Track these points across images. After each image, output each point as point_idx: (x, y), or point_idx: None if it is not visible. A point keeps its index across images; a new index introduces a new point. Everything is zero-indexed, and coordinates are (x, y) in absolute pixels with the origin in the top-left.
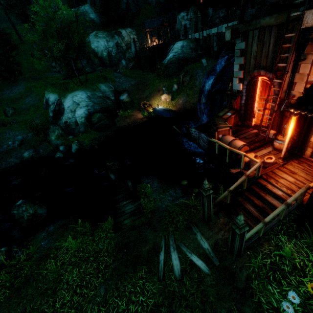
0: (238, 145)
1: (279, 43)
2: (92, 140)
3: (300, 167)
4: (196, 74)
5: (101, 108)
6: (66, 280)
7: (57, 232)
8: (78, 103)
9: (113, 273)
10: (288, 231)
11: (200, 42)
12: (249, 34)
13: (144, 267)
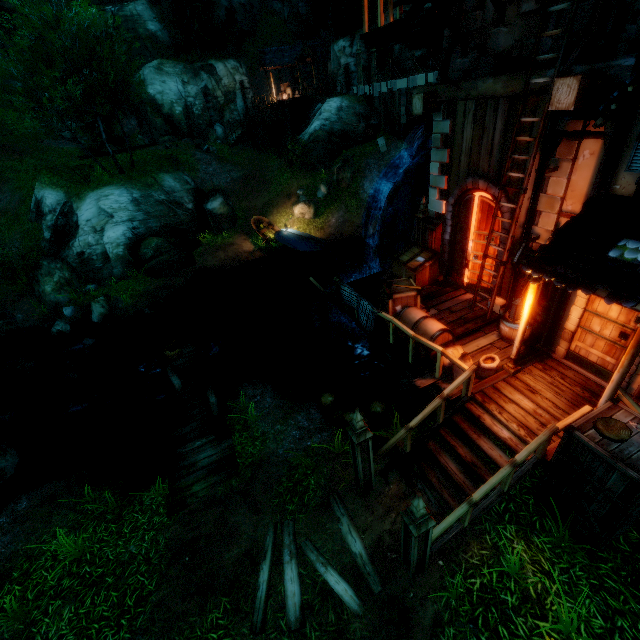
0: (431, 329)
1: (512, 132)
2: (139, 295)
3: (545, 378)
4: (366, 166)
5: (164, 227)
6: (42, 637)
7: (37, 513)
8: (112, 214)
9: (155, 615)
10: (518, 514)
11: (375, 103)
12: (457, 107)
13: (224, 601)
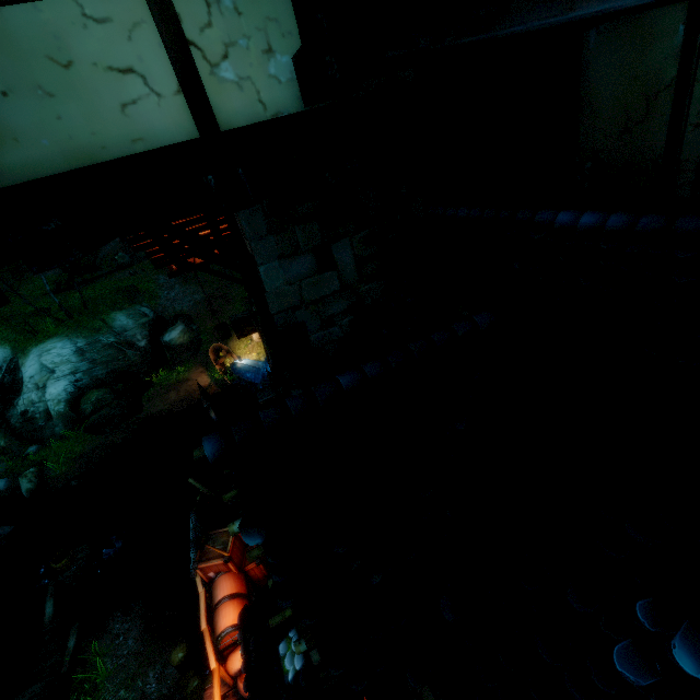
0: (219, 625)
1: None
2: (75, 459)
3: None
4: None
5: (111, 373)
6: None
7: None
8: (53, 370)
9: None
10: None
11: None
12: None
13: None
